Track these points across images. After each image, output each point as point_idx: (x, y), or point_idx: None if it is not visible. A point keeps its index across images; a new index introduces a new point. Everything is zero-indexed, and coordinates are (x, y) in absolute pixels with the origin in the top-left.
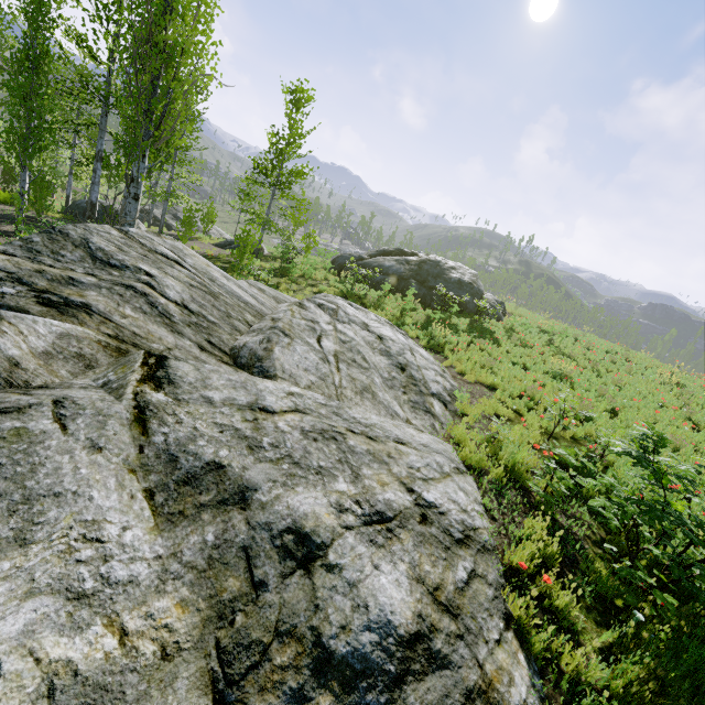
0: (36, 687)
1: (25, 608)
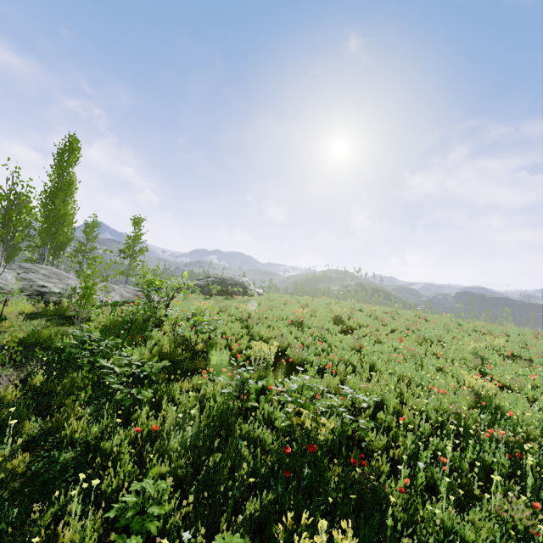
0: None
1: None
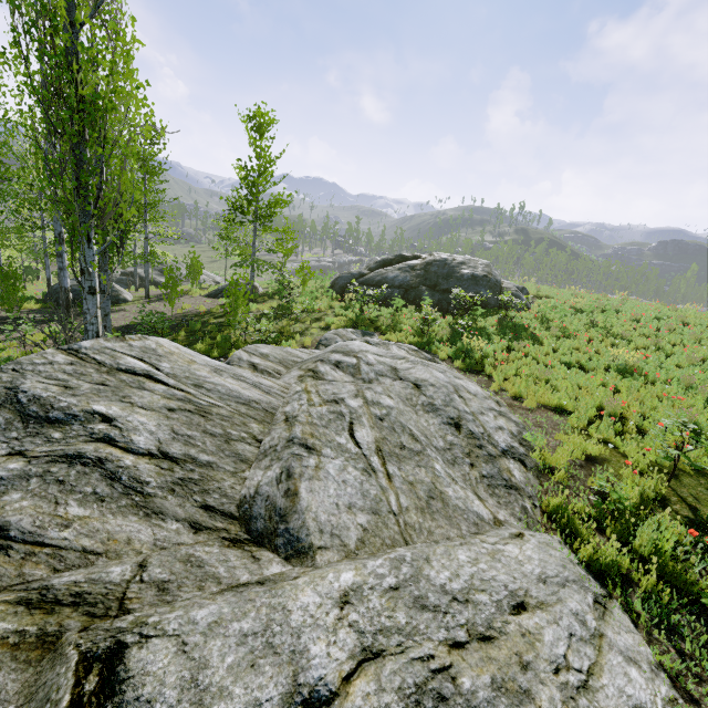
0: None
1: None
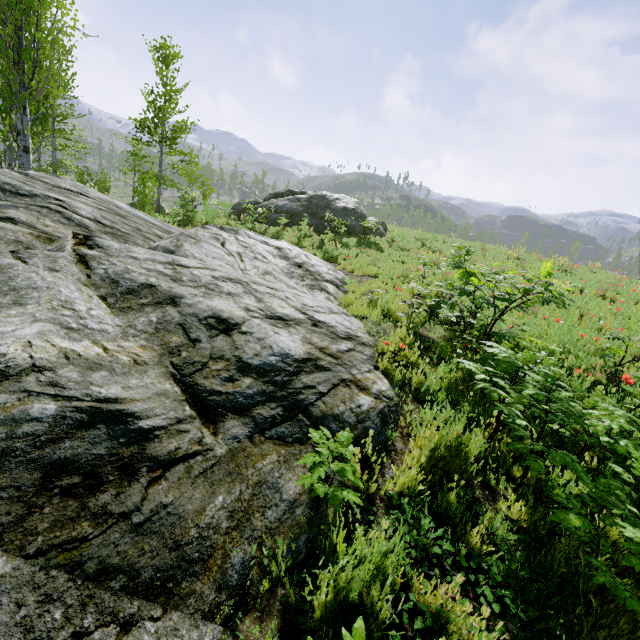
0: (57, 354)
1: (36, 326)
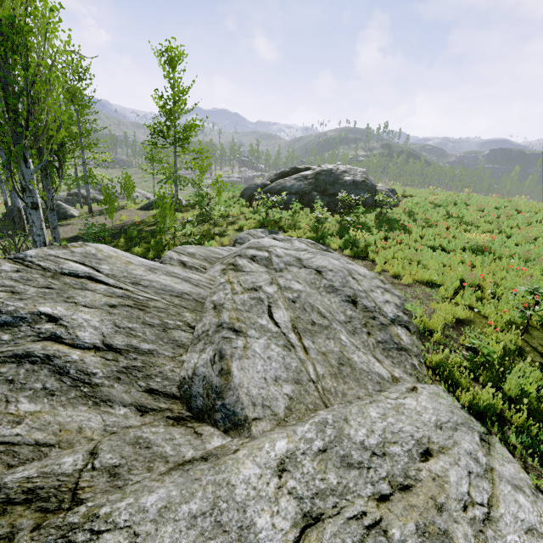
0: None
1: None
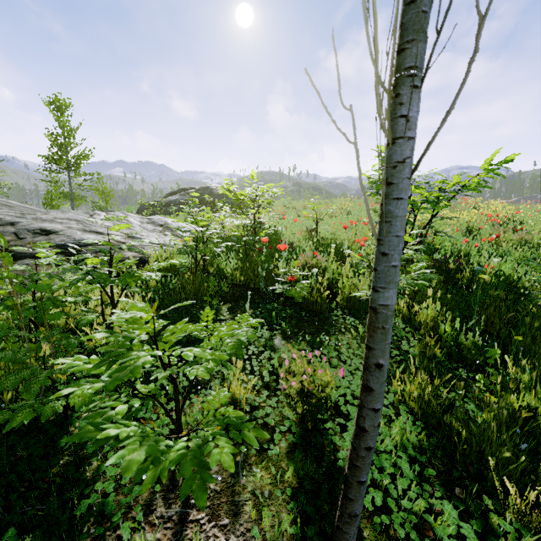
0: None
1: None
